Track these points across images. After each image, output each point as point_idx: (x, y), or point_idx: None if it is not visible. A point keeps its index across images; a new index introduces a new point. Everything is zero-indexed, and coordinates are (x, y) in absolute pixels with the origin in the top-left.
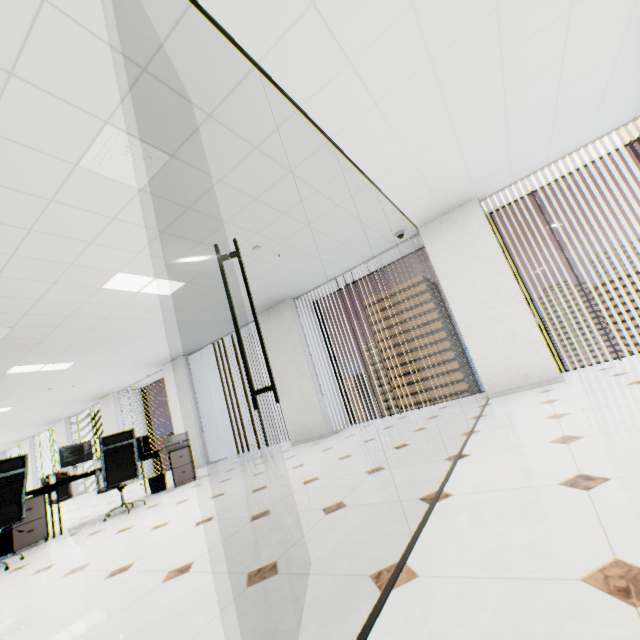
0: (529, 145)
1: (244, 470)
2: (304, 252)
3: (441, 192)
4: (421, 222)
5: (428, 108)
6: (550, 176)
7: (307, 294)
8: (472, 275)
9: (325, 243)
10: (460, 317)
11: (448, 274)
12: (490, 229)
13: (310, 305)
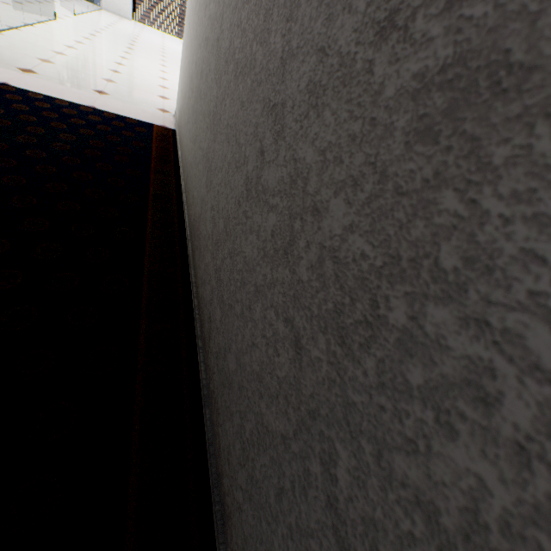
0: None
1: None
2: None
3: None
4: None
5: None
6: None
7: None
8: None
9: None
10: None
11: None
12: None
13: None
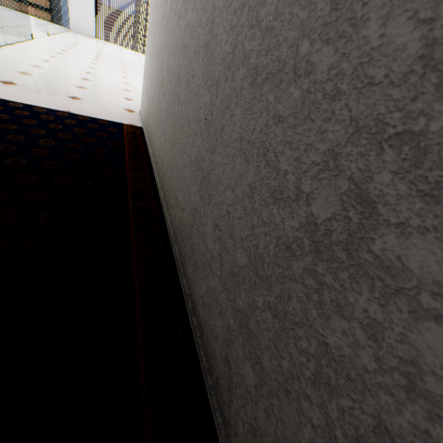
0: None
1: None
2: None
3: None
4: None
5: None
6: None
7: None
8: None
9: None
10: None
11: None
12: None
13: None
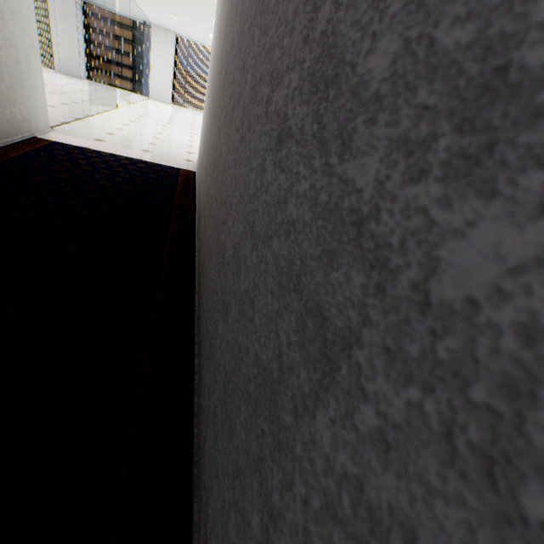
0: (191, 37)
1: (46, 73)
2: (106, 3)
3: (164, 27)
4: (154, 25)
5: (167, 22)
6: (198, 43)
7: (85, 1)
8: (162, 58)
9: (117, 7)
10: (152, 69)
11: (155, 52)
12: (174, 48)
13: (81, 3)
